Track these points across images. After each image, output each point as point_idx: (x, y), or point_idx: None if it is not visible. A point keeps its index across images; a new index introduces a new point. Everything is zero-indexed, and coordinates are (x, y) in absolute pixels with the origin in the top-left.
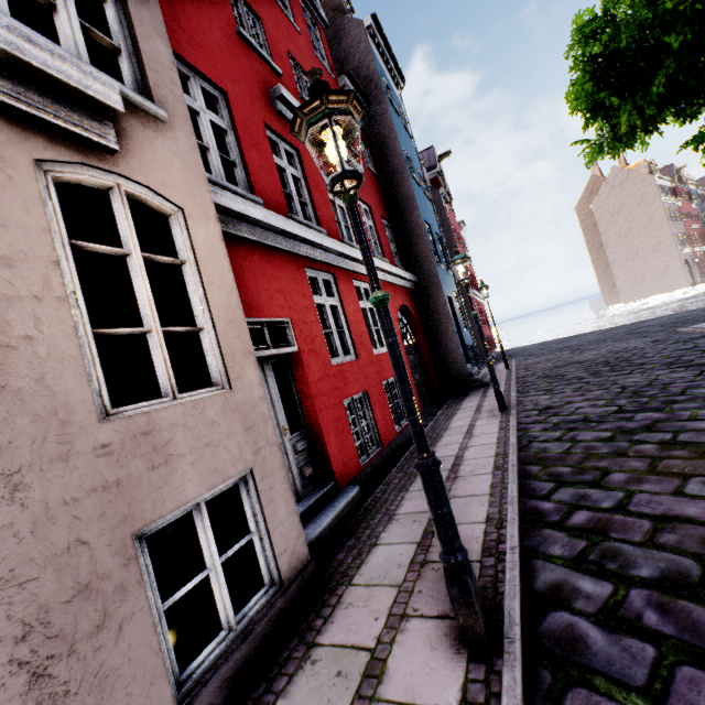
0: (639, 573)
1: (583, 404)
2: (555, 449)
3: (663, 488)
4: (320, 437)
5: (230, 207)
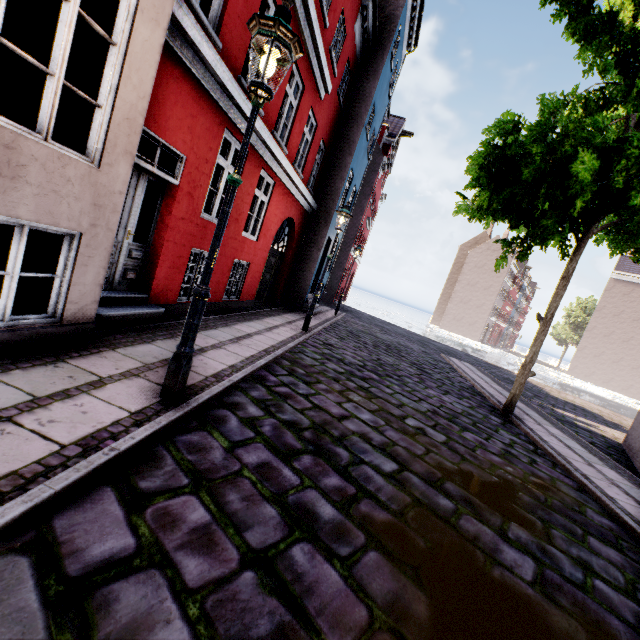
0: (282, 416)
1: (350, 354)
2: (308, 362)
3: (335, 399)
4: (156, 259)
5: (187, 30)
